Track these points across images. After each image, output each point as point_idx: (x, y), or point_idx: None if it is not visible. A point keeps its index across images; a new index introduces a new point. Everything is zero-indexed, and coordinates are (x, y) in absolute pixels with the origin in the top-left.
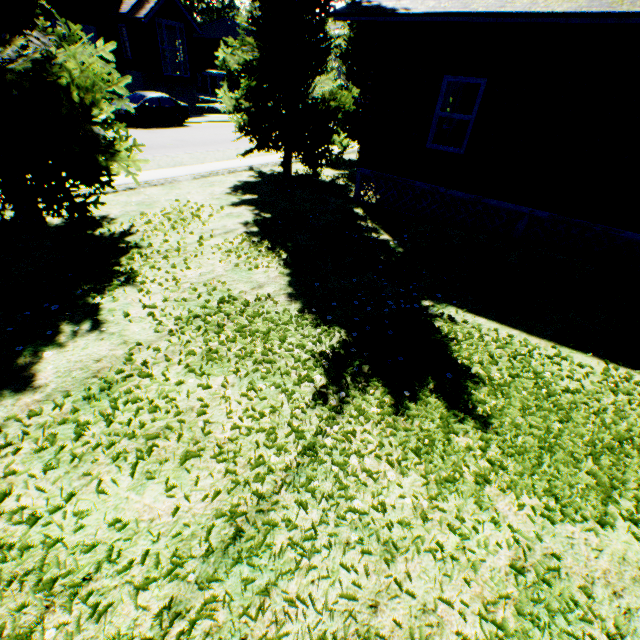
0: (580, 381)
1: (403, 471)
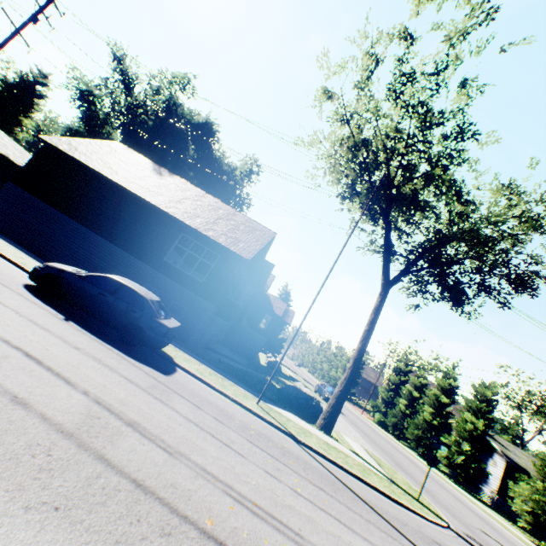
0: None
1: None
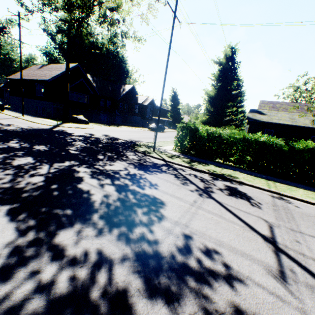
0: None
1: None
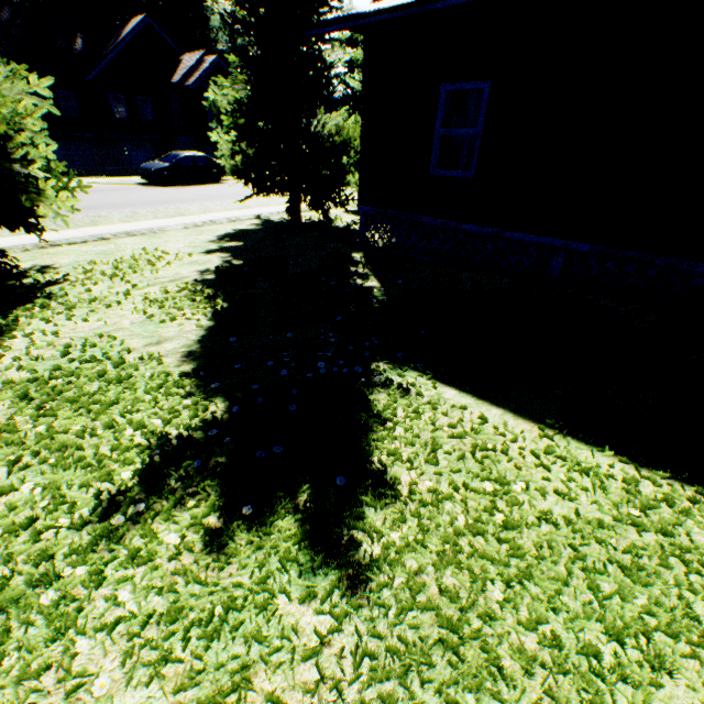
0: (578, 502)
1: (129, 678)
